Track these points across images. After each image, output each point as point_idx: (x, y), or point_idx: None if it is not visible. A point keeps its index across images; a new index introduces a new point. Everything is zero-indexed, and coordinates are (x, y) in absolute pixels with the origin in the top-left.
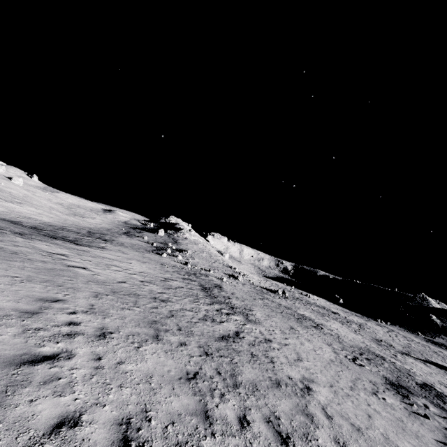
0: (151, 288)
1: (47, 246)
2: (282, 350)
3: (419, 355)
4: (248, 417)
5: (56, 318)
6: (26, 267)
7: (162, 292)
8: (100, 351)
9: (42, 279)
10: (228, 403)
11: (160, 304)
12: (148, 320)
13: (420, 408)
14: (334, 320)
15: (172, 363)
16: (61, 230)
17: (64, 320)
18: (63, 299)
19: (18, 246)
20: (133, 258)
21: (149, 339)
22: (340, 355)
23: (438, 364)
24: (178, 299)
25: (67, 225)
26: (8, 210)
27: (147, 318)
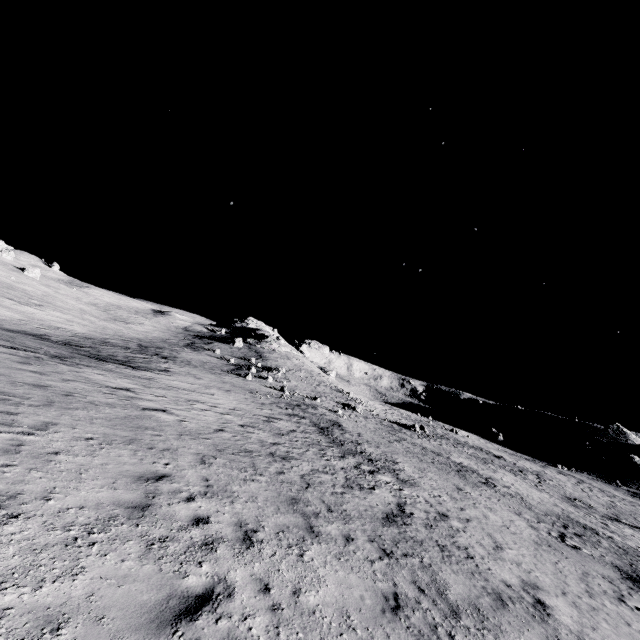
0: (258, 436)
1: (101, 375)
2: (469, 532)
3: (633, 521)
4: None
5: (174, 512)
6: (93, 417)
7: (275, 442)
8: (261, 572)
9: (124, 437)
10: None
11: (284, 466)
12: (285, 499)
13: None
14: (503, 470)
15: (356, 580)
16: (103, 344)
17: (186, 514)
18: (166, 474)
19: (68, 380)
20: (211, 384)
21: (306, 536)
22: (542, 532)
23: None
24: (300, 454)
25: (108, 336)
26: (25, 317)
27: (282, 495)
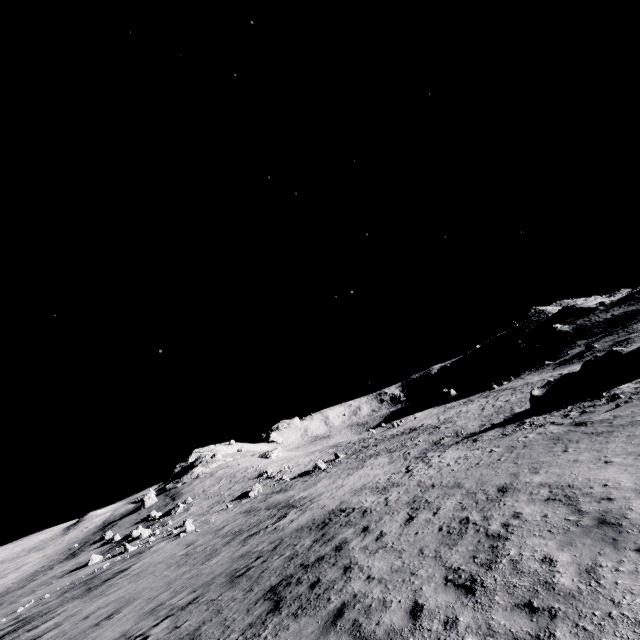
0: None
1: None
2: None
3: (499, 418)
4: None
5: None
6: None
7: None
8: None
9: None
10: None
11: None
12: None
13: None
14: (382, 456)
15: None
16: None
17: None
18: None
19: None
20: None
21: None
22: None
23: (524, 411)
24: None
25: None
26: None
27: None
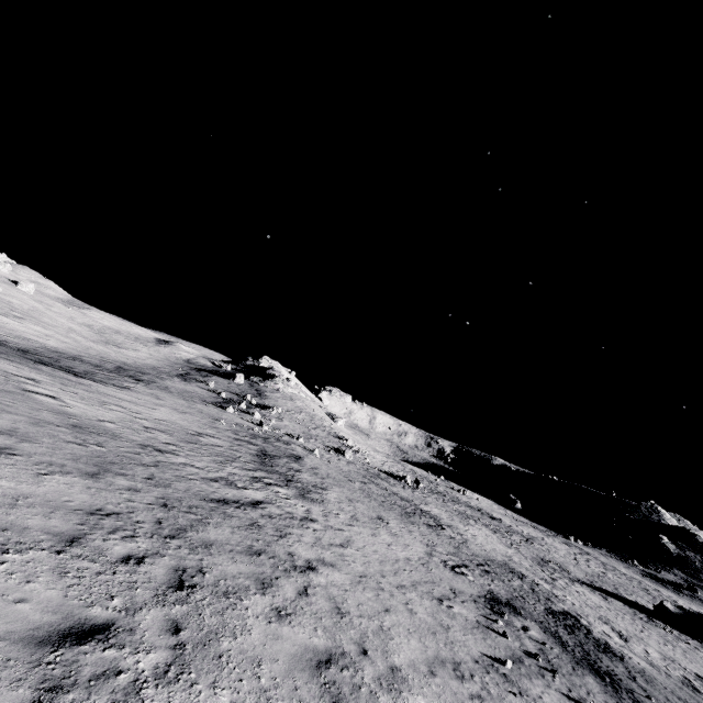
0: (156, 436)
1: (14, 367)
2: (321, 532)
3: (608, 588)
4: (148, 559)
5: None
6: None
7: (171, 443)
8: None
9: None
10: (132, 543)
11: (148, 452)
12: (101, 460)
13: (507, 628)
14: (483, 527)
15: (84, 497)
16: (71, 359)
17: None
18: None
19: None
20: (170, 405)
21: (76, 473)
22: (434, 558)
23: (636, 603)
24: (192, 455)
25: (86, 355)
26: None
27: (101, 458)
